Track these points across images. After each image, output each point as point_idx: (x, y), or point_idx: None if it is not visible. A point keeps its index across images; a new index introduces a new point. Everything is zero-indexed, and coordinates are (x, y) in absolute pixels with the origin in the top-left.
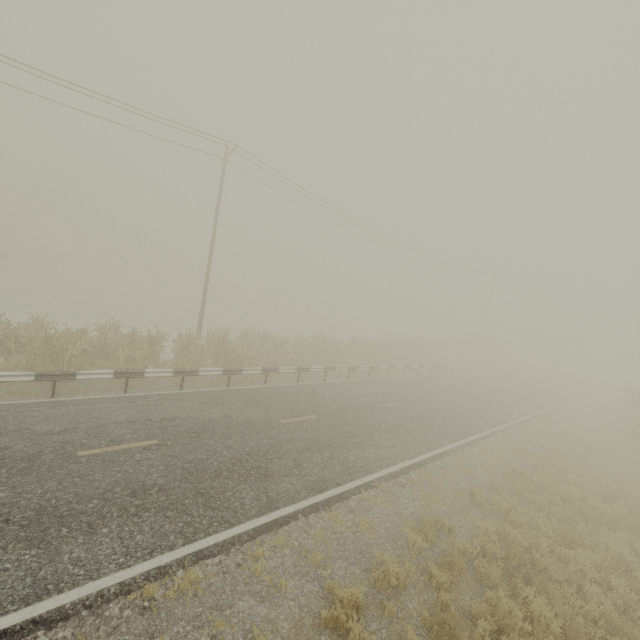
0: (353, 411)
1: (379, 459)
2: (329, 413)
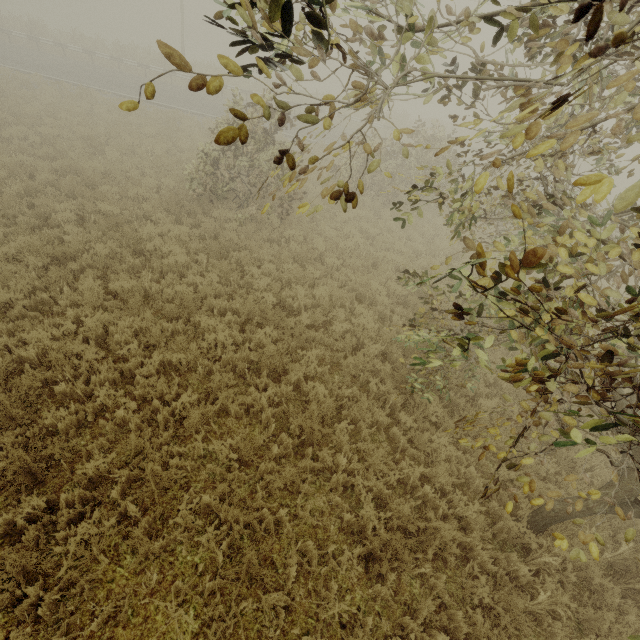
0: (178, 93)
1: (130, 93)
2: (159, 88)
